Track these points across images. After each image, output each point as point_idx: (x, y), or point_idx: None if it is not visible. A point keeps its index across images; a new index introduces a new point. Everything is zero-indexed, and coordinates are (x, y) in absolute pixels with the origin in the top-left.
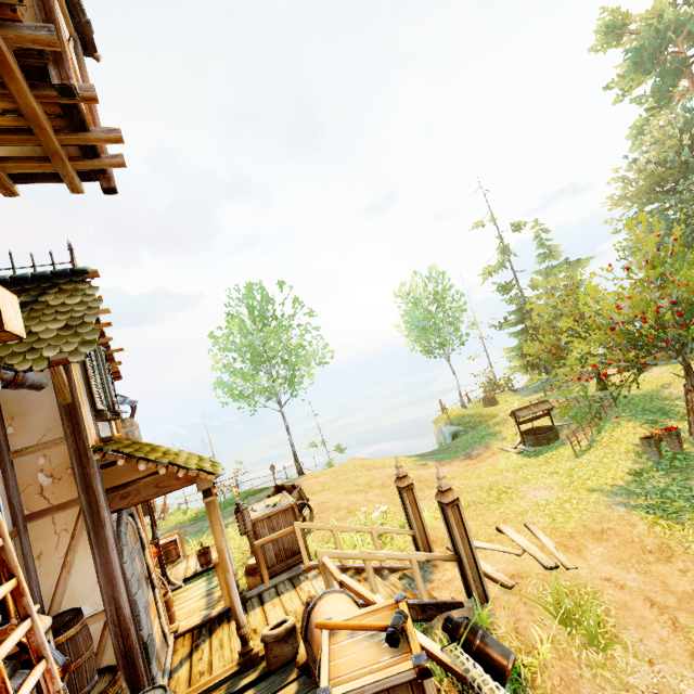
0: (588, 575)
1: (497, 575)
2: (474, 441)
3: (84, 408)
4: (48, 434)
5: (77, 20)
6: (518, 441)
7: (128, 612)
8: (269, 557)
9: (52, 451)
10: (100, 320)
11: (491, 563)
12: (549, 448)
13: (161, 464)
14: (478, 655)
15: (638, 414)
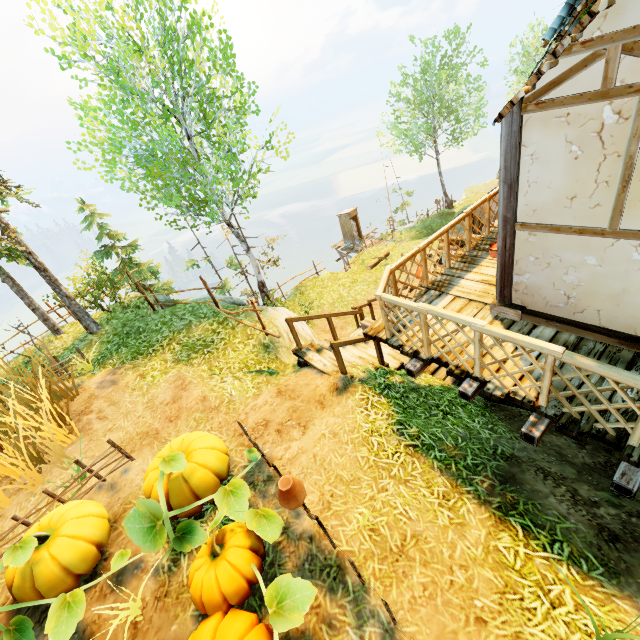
0: None
1: None
2: None
3: None
4: None
5: None
6: None
7: None
8: None
9: None
10: None
11: None
12: None
13: None
14: None
15: None
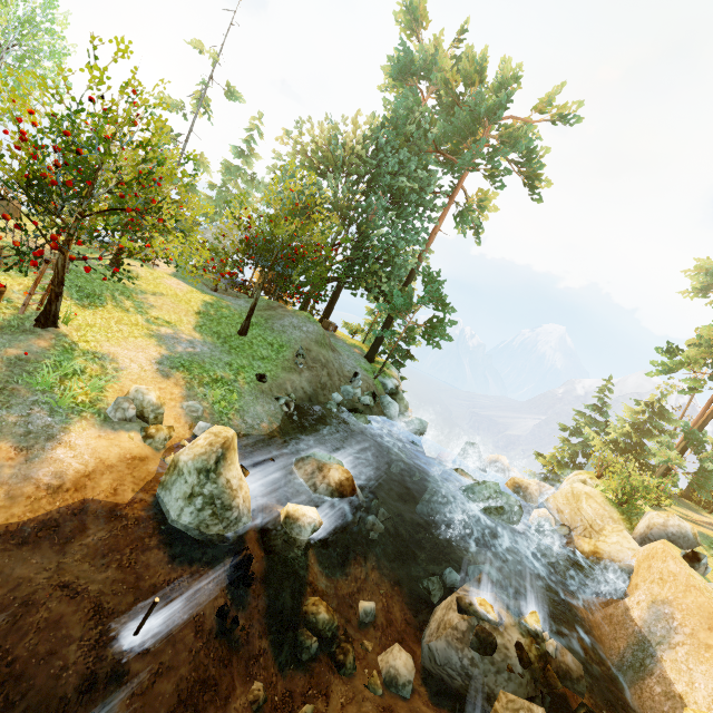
0: None
1: None
2: None
3: None
4: None
5: None
6: None
7: None
8: None
9: None
10: None
11: None
12: None
13: None
14: None
15: None
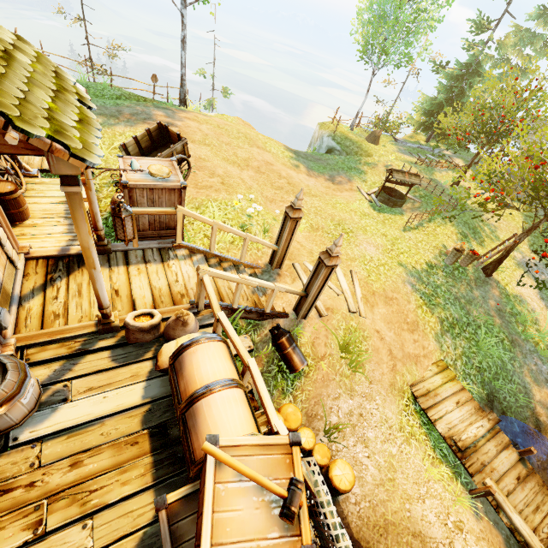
0: (369, 325)
1: (318, 303)
2: (342, 168)
3: None
4: None
5: None
6: (374, 191)
7: None
8: (142, 223)
9: None
10: None
11: None
12: (390, 211)
13: None
14: (286, 356)
15: (461, 224)
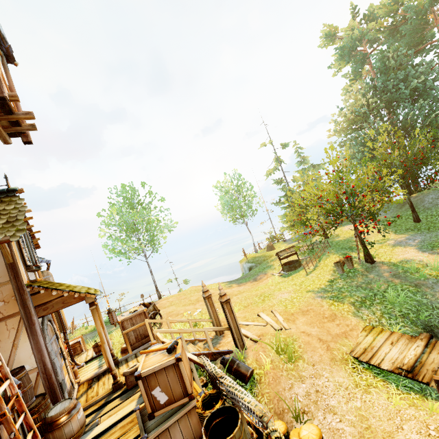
0: (295, 331)
1: (252, 336)
2: (259, 271)
3: (20, 264)
4: (0, 279)
5: (3, 45)
6: (281, 269)
7: (50, 366)
8: (131, 339)
9: (3, 288)
10: (25, 216)
11: (251, 331)
12: (295, 272)
13: (65, 291)
14: (235, 372)
15: (339, 250)
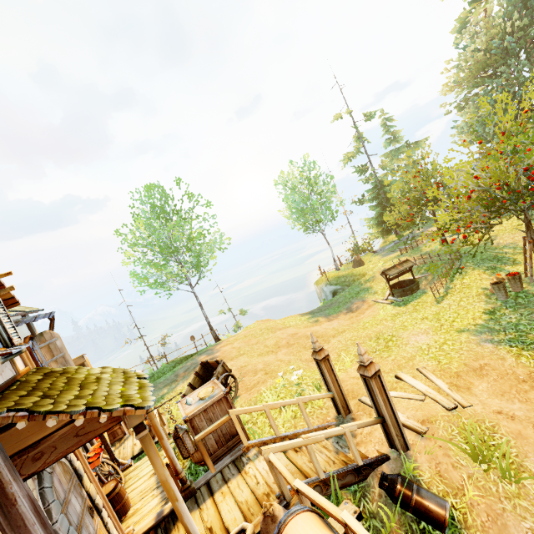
0: (483, 410)
1: (409, 422)
2: (351, 297)
3: None
4: None
5: None
6: (388, 294)
7: None
8: (210, 445)
9: None
10: None
11: (401, 410)
12: (413, 297)
13: (75, 414)
14: (417, 509)
15: (479, 263)
